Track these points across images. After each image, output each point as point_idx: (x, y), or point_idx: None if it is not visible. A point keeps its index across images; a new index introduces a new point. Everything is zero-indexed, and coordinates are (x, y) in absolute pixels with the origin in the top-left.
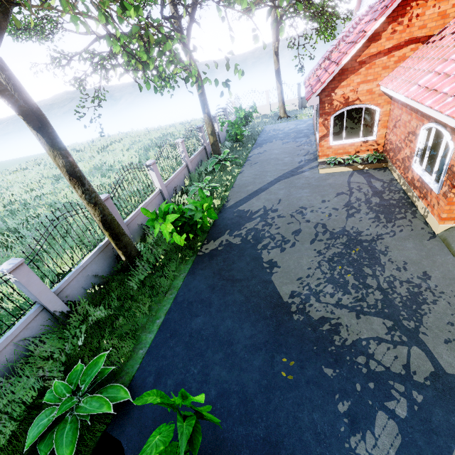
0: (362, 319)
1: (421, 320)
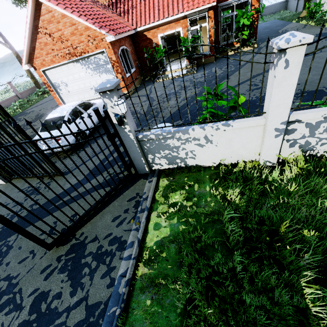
0: None
1: None
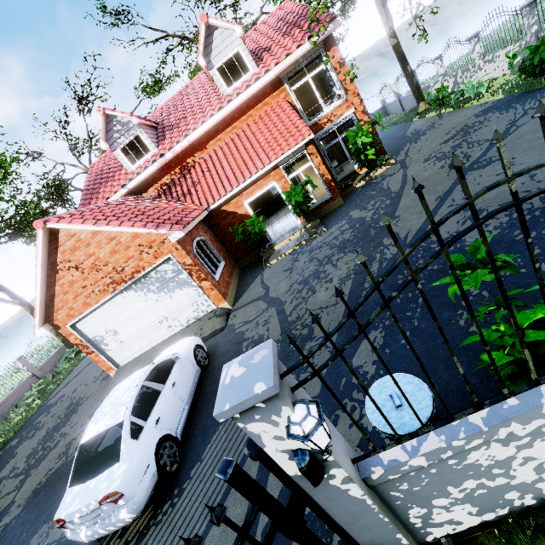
0: (14, 481)
1: (39, 465)
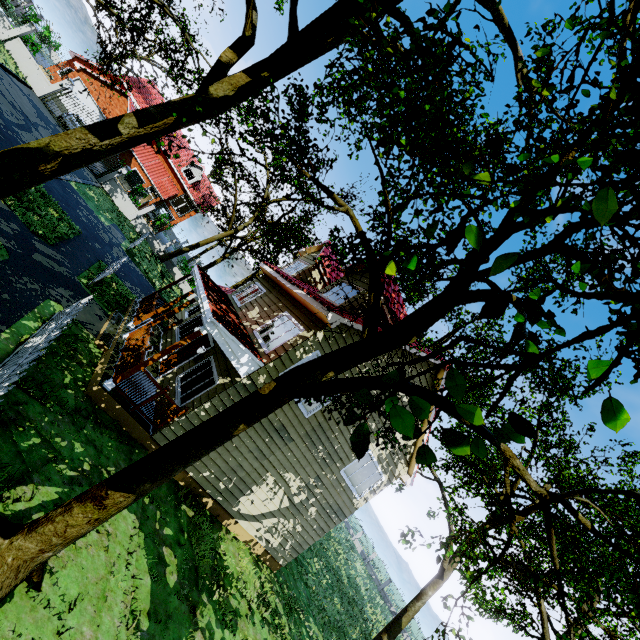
0: None
1: None
